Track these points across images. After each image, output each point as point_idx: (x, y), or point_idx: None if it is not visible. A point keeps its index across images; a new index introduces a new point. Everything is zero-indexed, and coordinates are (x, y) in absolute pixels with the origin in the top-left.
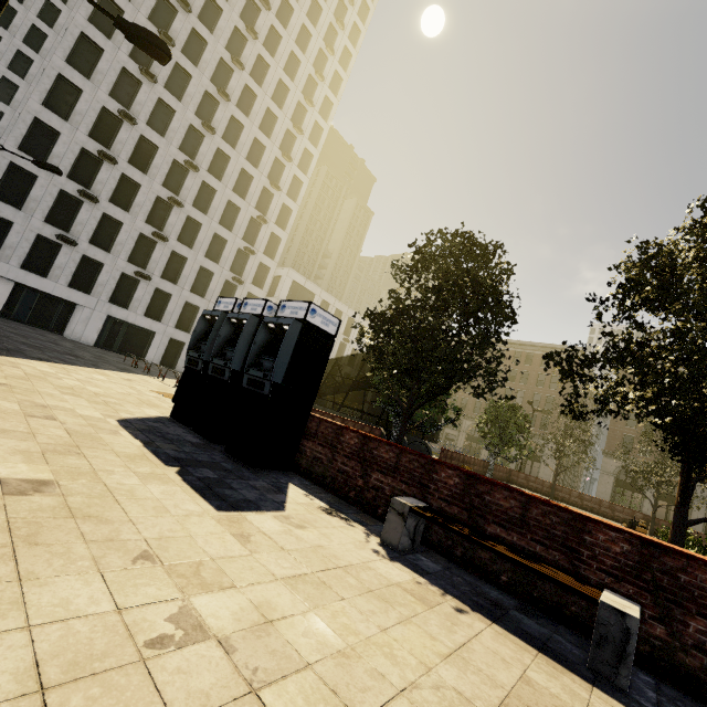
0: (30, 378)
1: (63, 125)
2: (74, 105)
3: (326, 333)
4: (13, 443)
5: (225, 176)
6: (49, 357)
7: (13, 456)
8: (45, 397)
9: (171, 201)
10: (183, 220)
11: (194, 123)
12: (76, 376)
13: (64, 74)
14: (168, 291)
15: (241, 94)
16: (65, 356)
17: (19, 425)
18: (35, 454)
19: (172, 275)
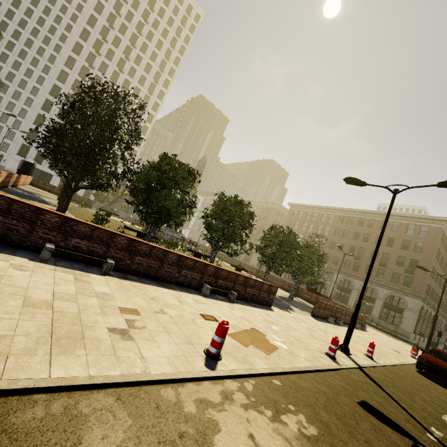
0: None
1: (47, 115)
2: (52, 108)
3: (31, 163)
4: None
5: None
6: None
7: None
8: None
9: None
10: None
11: None
12: None
13: (48, 98)
14: None
15: None
16: None
17: None
18: None
19: None
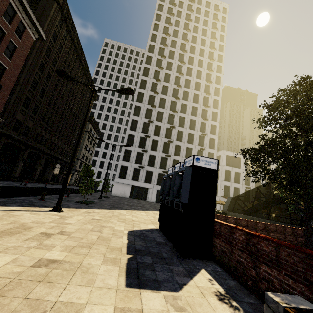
0: (112, 216)
1: (135, 133)
2: (137, 126)
3: (210, 169)
4: (69, 242)
5: (185, 125)
6: (130, 208)
7: (60, 248)
8: (109, 223)
9: (168, 142)
10: (174, 147)
11: (170, 113)
12: (133, 214)
13: (133, 119)
14: None
15: (183, 95)
16: (138, 207)
17: (82, 235)
18: (71, 247)
19: None
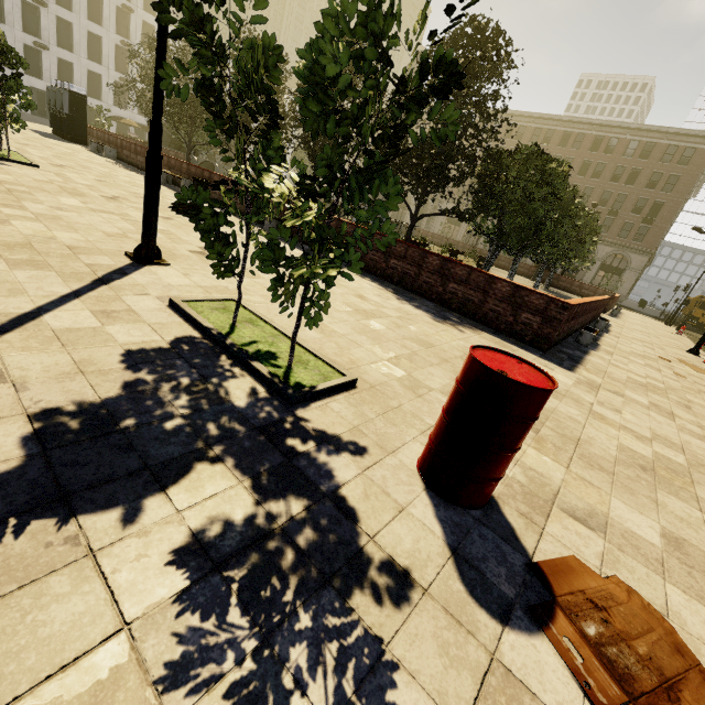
0: None
1: None
2: None
3: (82, 95)
4: None
5: None
6: None
7: None
8: None
9: None
10: None
11: None
12: None
13: None
14: (68, 60)
15: None
16: None
17: None
18: None
19: (66, 43)
